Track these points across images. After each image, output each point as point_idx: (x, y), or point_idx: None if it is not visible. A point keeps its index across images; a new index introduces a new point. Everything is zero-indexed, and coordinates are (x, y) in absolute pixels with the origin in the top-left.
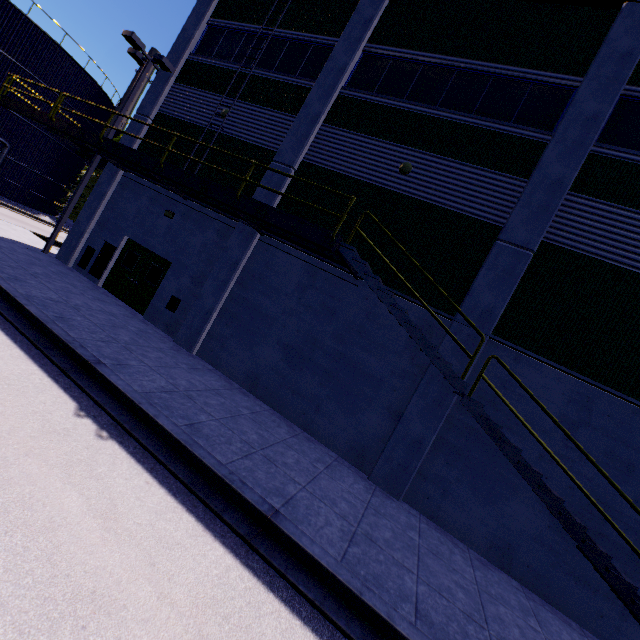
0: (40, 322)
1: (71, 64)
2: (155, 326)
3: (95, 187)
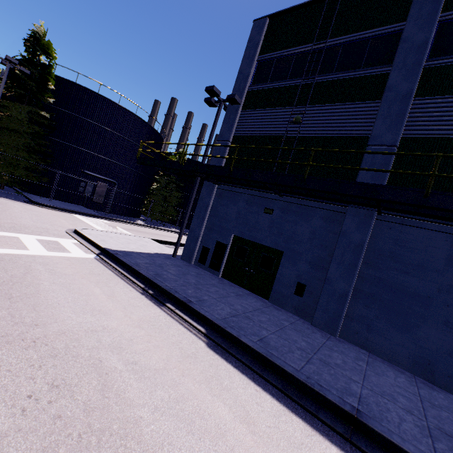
0: (265, 358)
1: (142, 123)
2: (283, 309)
3: (198, 201)
